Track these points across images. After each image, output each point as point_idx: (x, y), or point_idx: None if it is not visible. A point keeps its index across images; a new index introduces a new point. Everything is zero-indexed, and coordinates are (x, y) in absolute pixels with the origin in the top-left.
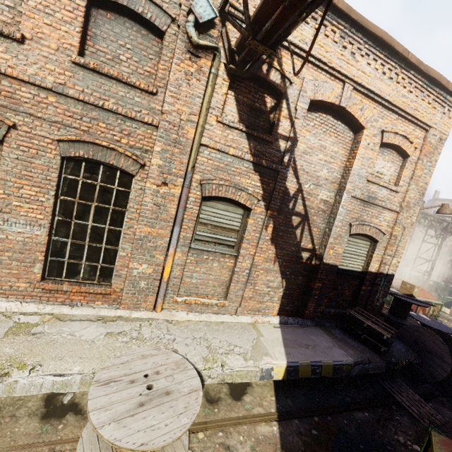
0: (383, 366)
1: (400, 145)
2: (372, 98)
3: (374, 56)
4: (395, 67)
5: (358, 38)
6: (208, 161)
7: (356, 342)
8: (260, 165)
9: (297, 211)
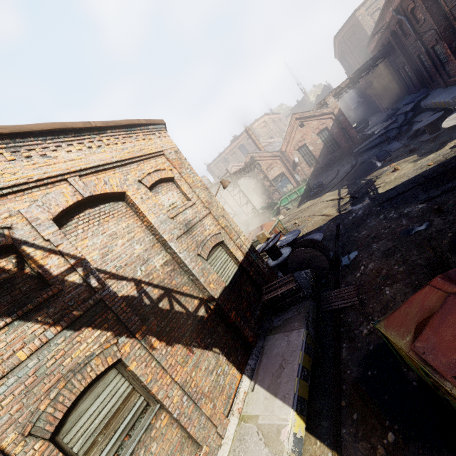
0: (312, 303)
1: (160, 177)
2: (104, 169)
3: (66, 143)
4: (93, 137)
5: (32, 142)
6: (3, 404)
7: (289, 310)
8: (76, 318)
9: (157, 297)
